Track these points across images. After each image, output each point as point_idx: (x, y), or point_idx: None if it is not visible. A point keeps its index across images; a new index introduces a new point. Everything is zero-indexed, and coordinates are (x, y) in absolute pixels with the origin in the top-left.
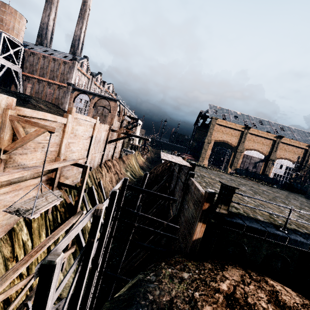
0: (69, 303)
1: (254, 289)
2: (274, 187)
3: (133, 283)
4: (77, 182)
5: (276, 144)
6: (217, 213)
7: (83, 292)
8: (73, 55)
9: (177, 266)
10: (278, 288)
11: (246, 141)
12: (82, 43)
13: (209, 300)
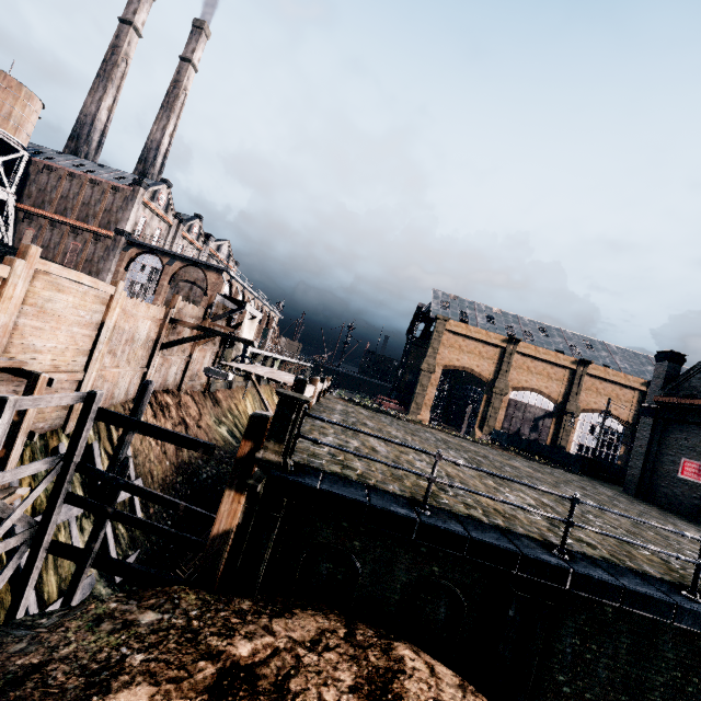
0: None
1: (333, 661)
2: (558, 467)
3: None
4: (51, 430)
5: (578, 377)
6: (258, 461)
7: None
8: (140, 177)
9: (150, 601)
10: (410, 666)
11: (513, 369)
12: (164, 156)
13: (165, 673)
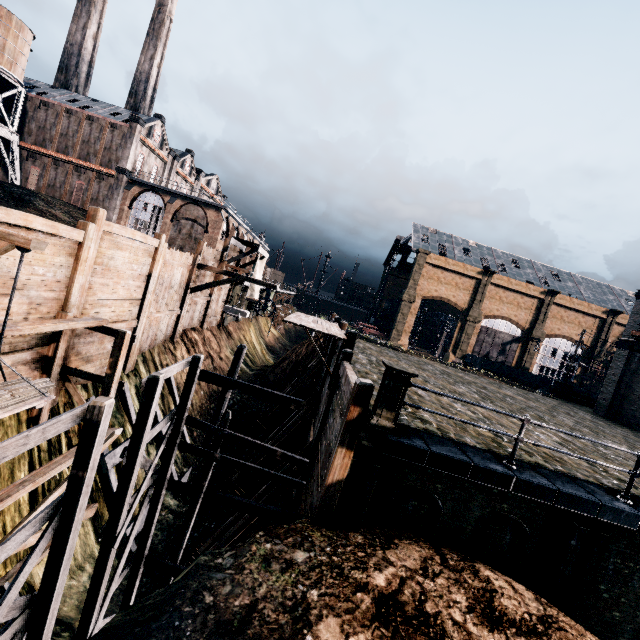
0: (28, 615)
1: (445, 585)
2: (534, 391)
3: (186, 572)
4: None
5: (545, 306)
6: (374, 426)
7: (110, 605)
8: (133, 113)
9: (288, 539)
10: (497, 585)
11: (486, 299)
12: (154, 88)
13: (340, 606)
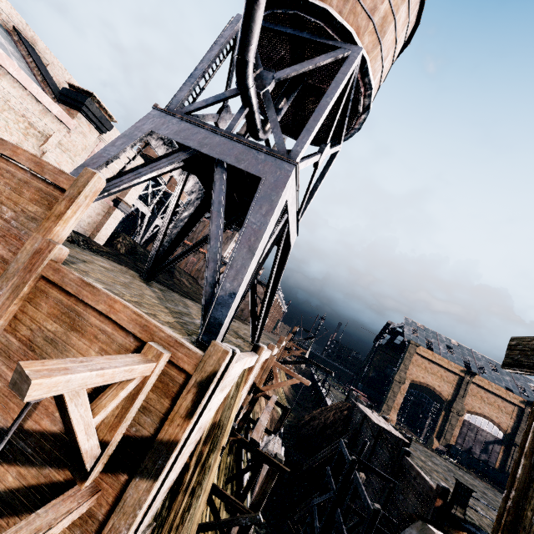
0: None
1: None
2: None
3: None
4: None
5: (526, 415)
6: (453, 515)
7: None
8: None
9: None
10: None
11: (468, 395)
12: None
13: None
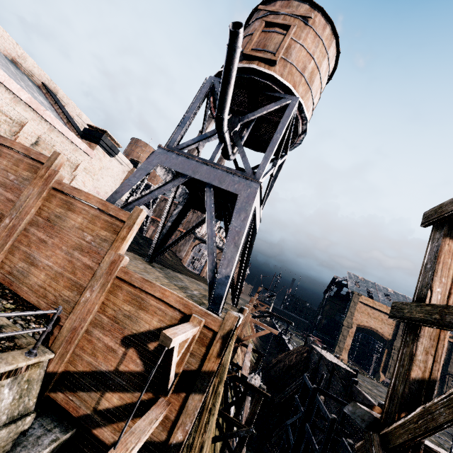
0: None
1: None
2: None
3: None
4: None
5: None
6: None
7: None
8: None
9: None
10: None
11: None
12: None
13: None
